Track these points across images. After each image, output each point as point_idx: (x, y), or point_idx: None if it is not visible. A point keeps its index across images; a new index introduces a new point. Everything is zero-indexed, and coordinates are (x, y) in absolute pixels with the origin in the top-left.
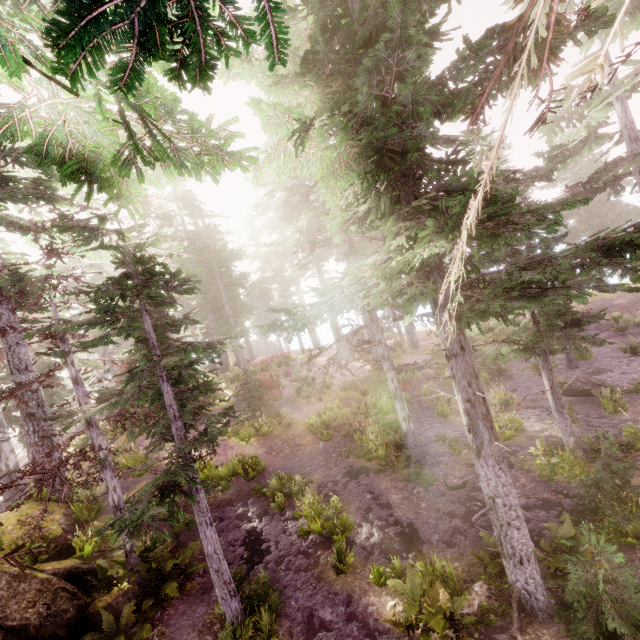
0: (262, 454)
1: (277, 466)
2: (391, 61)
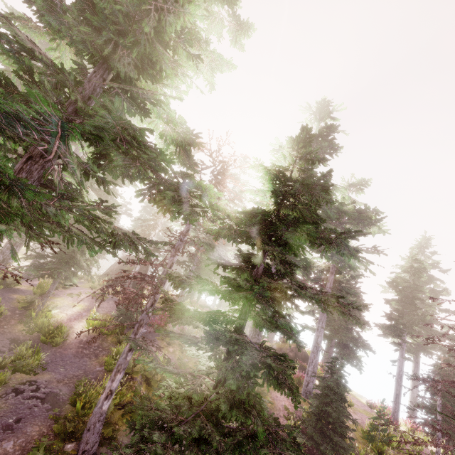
0: (78, 339)
1: (65, 351)
2: (59, 2)
